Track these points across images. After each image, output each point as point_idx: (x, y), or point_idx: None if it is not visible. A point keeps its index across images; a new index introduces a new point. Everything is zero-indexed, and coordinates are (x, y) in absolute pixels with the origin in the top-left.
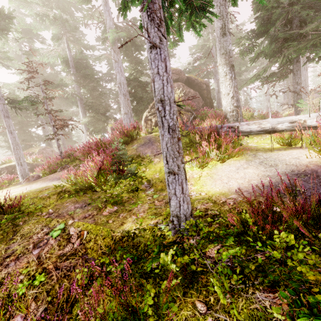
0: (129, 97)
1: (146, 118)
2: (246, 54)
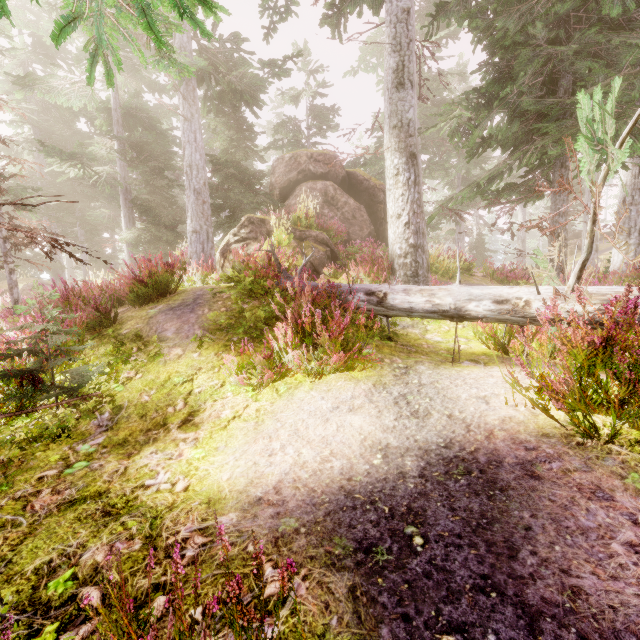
0: (208, 197)
1: (226, 247)
2: (458, 139)
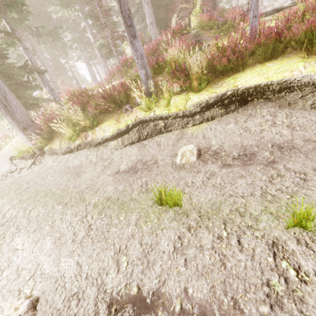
0: (151, 5)
1: (176, 23)
2: None
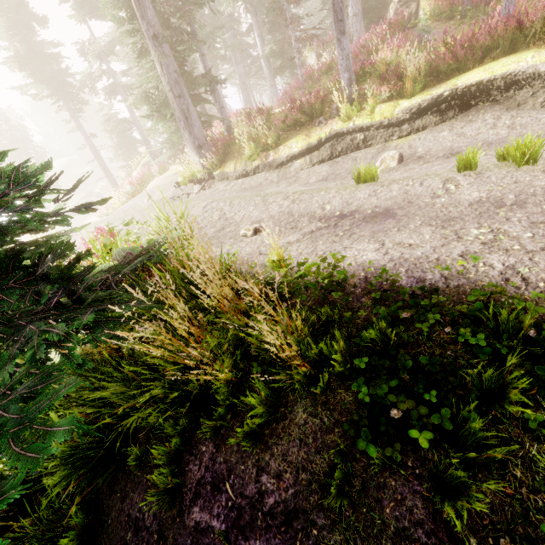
0: None
1: (396, 12)
2: None
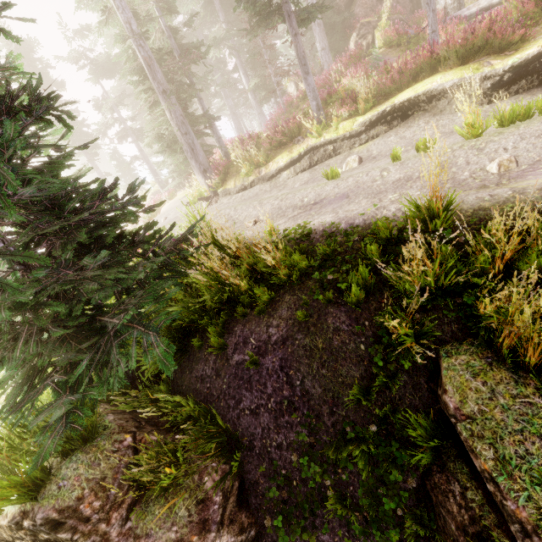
0: (323, 26)
1: (356, 44)
2: None
